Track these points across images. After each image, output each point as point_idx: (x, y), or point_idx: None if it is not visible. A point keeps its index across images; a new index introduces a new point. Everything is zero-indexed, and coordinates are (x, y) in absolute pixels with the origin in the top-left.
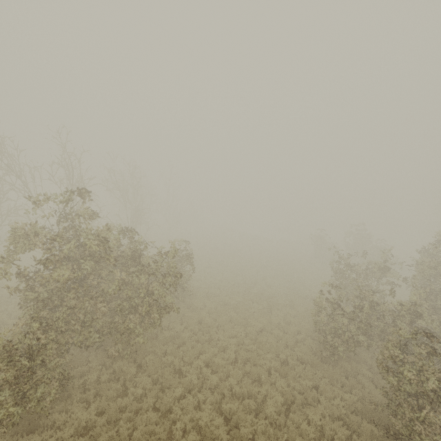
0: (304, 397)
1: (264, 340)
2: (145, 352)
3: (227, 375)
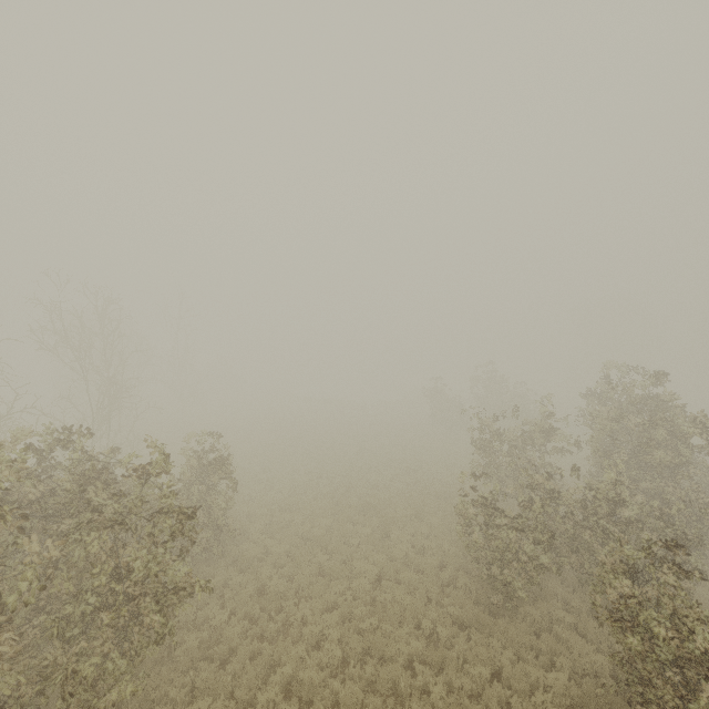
0: (481, 702)
1: (389, 599)
2: (143, 704)
3: (331, 702)
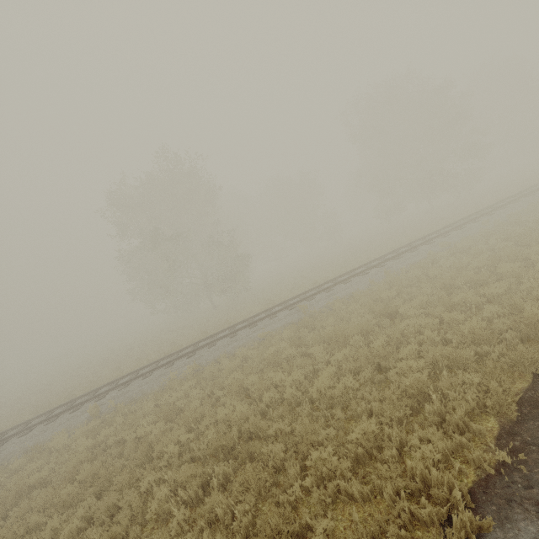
0: None
1: None
2: None
3: None
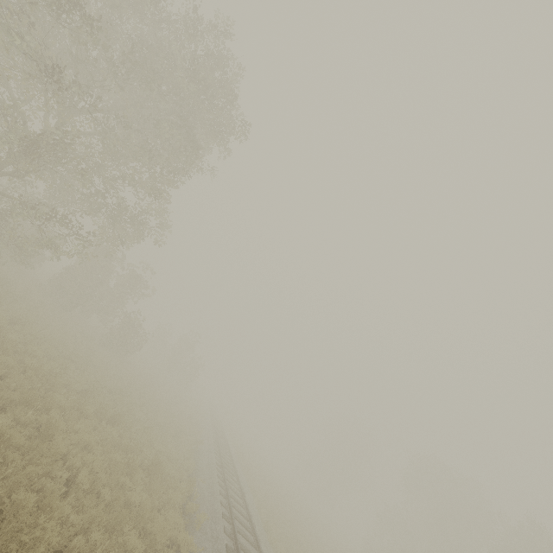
0: None
1: None
2: None
3: None
